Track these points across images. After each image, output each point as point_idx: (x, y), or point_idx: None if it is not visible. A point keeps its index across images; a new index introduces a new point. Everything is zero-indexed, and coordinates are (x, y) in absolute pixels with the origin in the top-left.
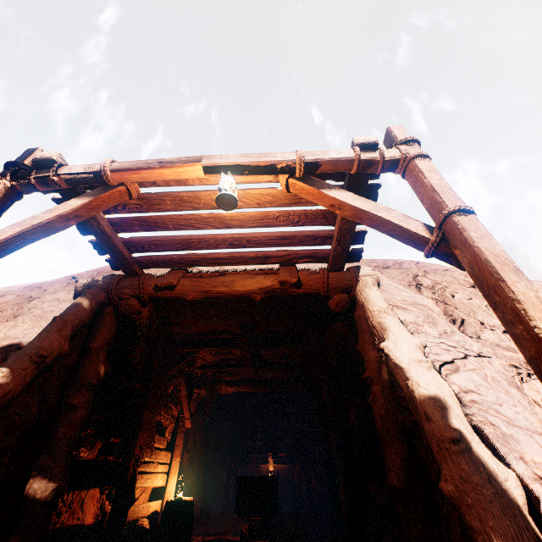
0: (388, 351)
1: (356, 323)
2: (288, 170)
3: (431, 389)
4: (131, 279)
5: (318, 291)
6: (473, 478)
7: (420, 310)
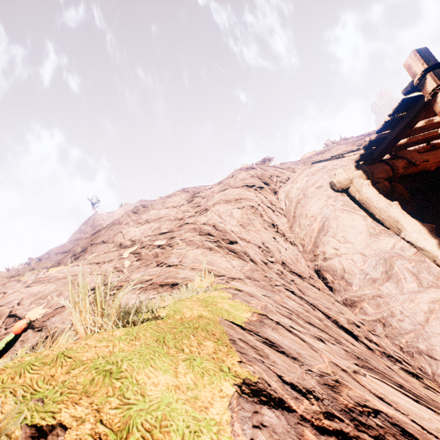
0: None
1: None
2: None
3: None
4: (375, 166)
5: None
6: None
7: None
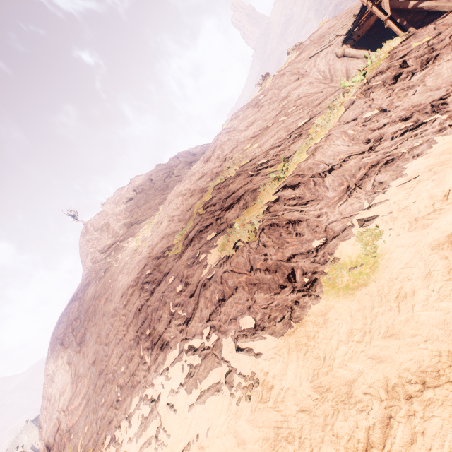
0: (418, 6)
1: None
2: None
3: (434, 3)
4: (347, 42)
5: None
6: (450, 5)
7: None
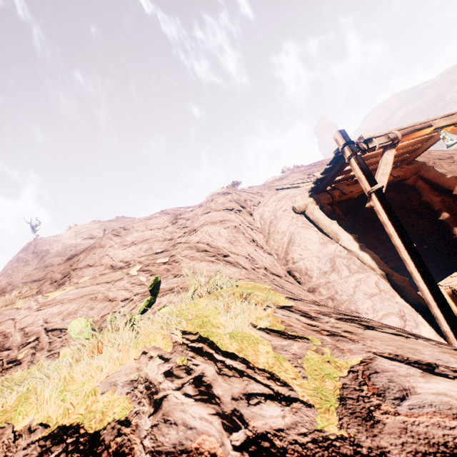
0: None
1: (418, 188)
2: (456, 124)
3: None
4: (321, 195)
5: (405, 177)
6: None
7: (453, 175)
